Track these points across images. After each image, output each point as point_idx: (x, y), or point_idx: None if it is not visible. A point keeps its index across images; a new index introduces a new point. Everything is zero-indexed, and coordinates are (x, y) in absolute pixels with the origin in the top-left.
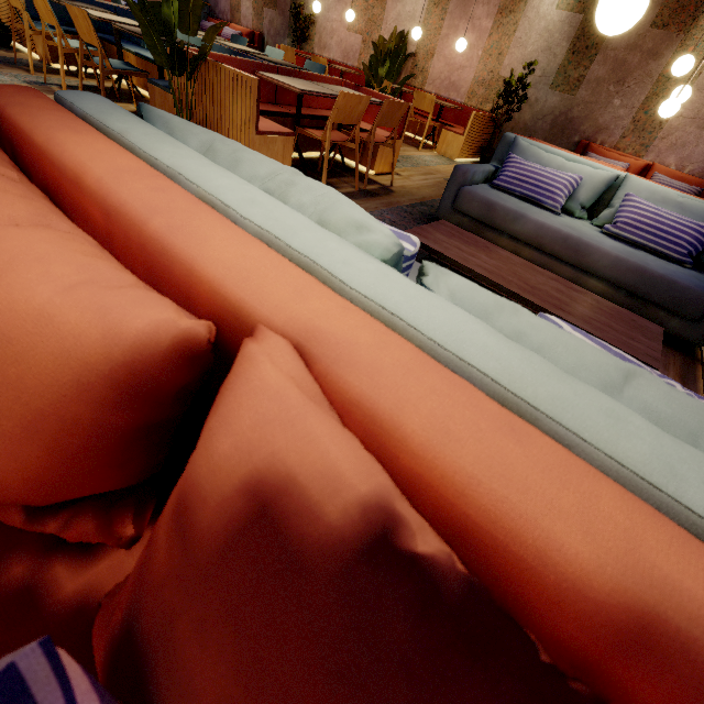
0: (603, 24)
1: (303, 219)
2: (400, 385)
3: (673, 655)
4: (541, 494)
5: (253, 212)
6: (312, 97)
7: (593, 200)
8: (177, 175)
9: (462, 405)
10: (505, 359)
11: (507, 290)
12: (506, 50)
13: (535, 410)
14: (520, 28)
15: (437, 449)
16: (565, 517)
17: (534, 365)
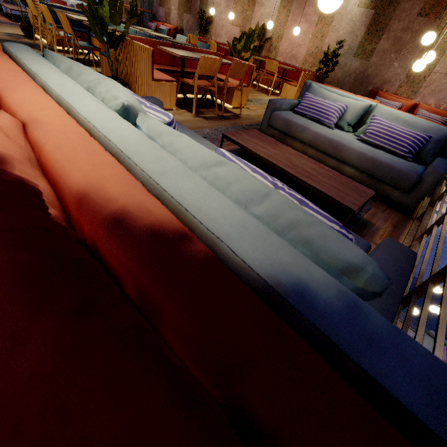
0: (320, 7)
1: (83, 92)
2: (55, 135)
3: (84, 205)
4: (78, 165)
5: (58, 88)
6: (197, 62)
7: (355, 120)
8: (35, 74)
9: (77, 143)
10: (127, 138)
11: (276, 166)
12: (326, 33)
13: (124, 155)
14: (335, 19)
15: (51, 153)
16: (81, 171)
17: (141, 142)
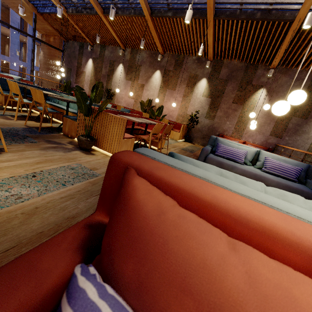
0: (277, 113)
1: None
2: None
3: None
4: None
5: None
6: (130, 121)
7: (252, 159)
8: (272, 207)
9: None
10: None
11: None
12: (188, 106)
13: None
14: (191, 101)
15: None
16: None
17: None
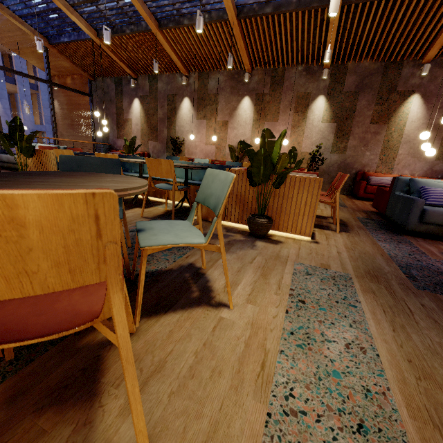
0: None
1: None
2: None
3: None
4: None
5: None
6: None
7: None
8: None
9: None
10: None
11: None
12: (301, 141)
13: None
14: (306, 131)
15: None
16: None
17: None
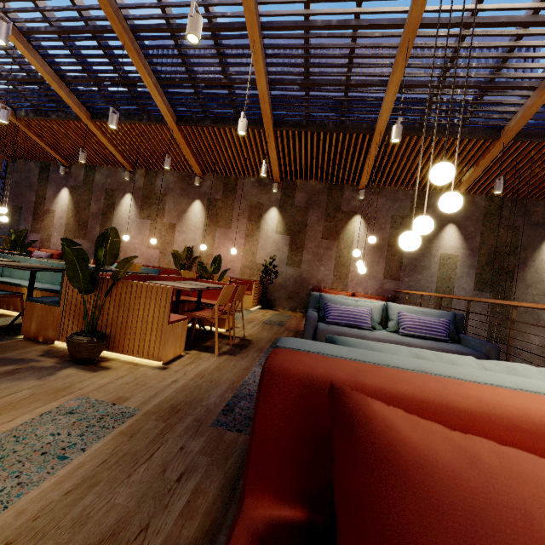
0: (408, 248)
1: None
2: None
3: None
4: None
5: None
6: None
7: (380, 318)
8: (535, 394)
9: None
10: None
11: None
12: (256, 251)
13: None
14: (260, 242)
15: None
16: None
17: None
